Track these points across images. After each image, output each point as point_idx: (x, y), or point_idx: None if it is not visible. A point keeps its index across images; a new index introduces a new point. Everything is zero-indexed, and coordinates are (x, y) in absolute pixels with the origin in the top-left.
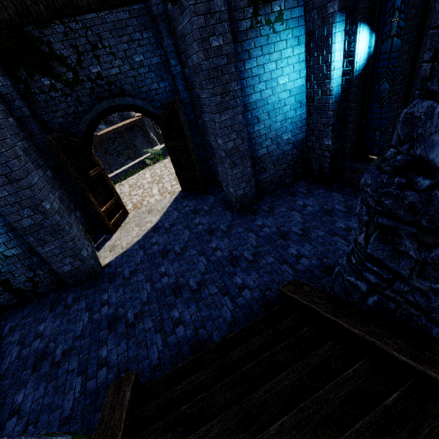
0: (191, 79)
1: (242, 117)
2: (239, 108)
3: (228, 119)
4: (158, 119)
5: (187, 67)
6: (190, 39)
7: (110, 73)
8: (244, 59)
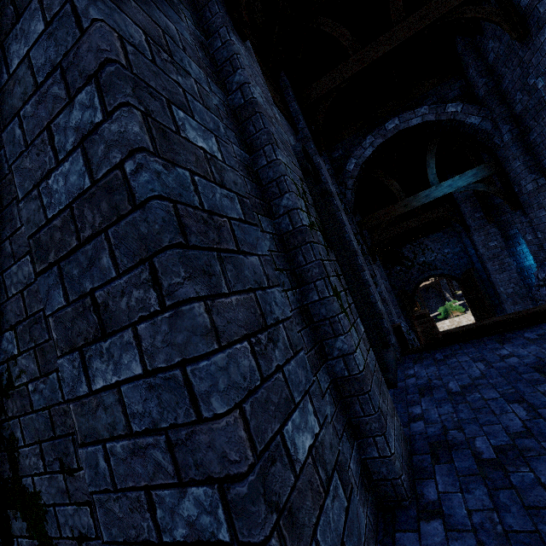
0: (481, 257)
1: (517, 275)
2: (514, 270)
3: (506, 276)
4: (458, 280)
5: (478, 252)
6: (477, 244)
7: (429, 260)
8: (514, 246)
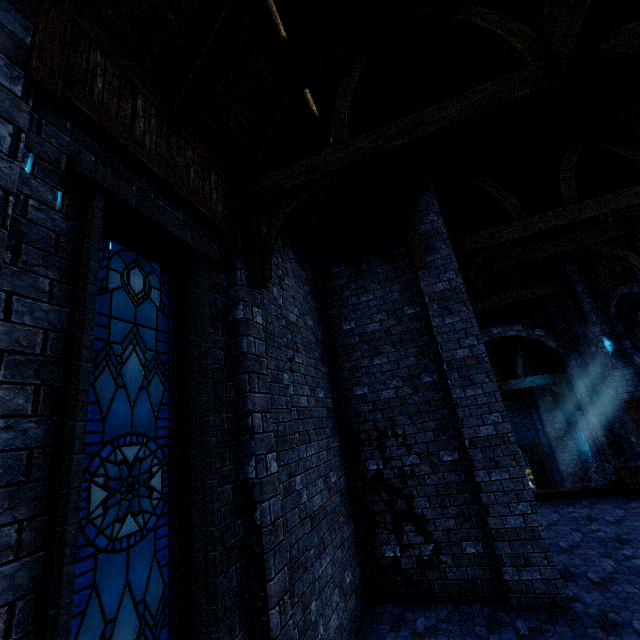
0: (547, 434)
1: (576, 457)
2: (574, 453)
3: (567, 457)
4: (525, 449)
5: (545, 428)
6: (545, 423)
7: None
8: (575, 431)
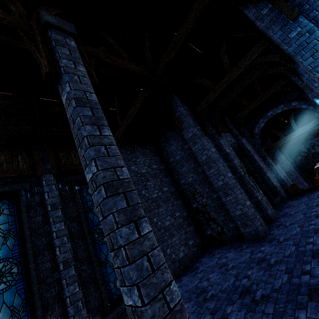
0: None
1: None
2: None
3: None
4: None
5: None
6: None
7: (318, 150)
8: None
